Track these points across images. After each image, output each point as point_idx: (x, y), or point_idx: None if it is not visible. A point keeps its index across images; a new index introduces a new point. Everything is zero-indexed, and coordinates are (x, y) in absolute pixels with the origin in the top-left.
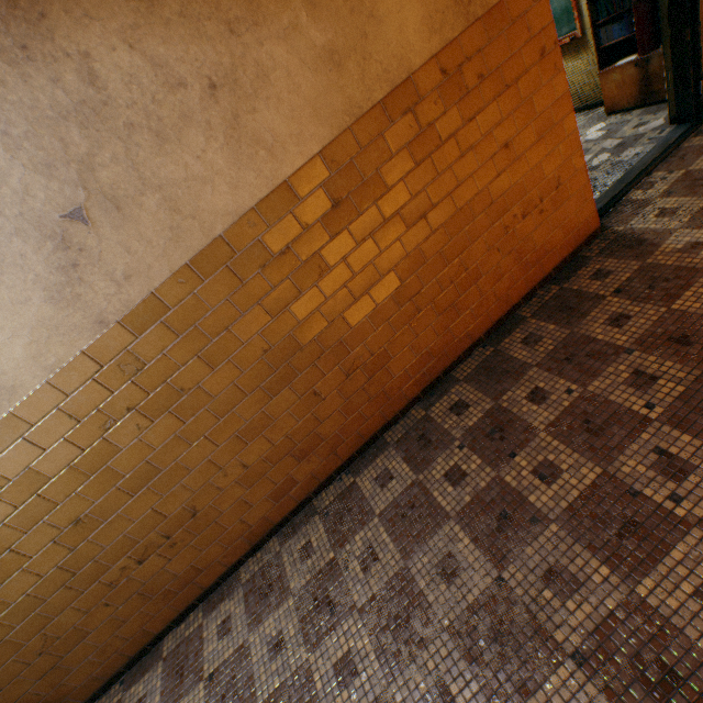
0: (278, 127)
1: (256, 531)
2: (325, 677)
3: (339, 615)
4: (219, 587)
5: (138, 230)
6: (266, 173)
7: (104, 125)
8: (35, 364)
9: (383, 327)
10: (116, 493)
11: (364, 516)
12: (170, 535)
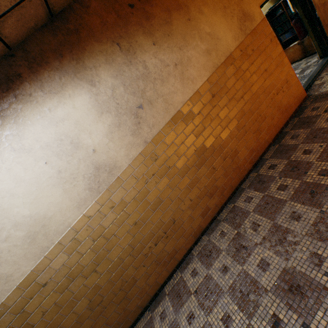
0: (194, 74)
1: (196, 232)
2: (254, 271)
3: (250, 249)
4: (183, 261)
5: (156, 110)
6: (191, 88)
7: (148, 79)
8: (126, 158)
9: (234, 140)
10: (148, 211)
11: (245, 214)
12: (166, 232)
